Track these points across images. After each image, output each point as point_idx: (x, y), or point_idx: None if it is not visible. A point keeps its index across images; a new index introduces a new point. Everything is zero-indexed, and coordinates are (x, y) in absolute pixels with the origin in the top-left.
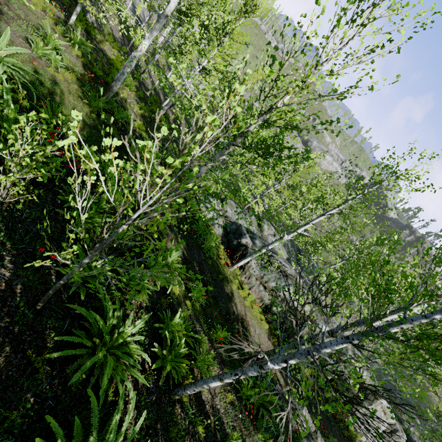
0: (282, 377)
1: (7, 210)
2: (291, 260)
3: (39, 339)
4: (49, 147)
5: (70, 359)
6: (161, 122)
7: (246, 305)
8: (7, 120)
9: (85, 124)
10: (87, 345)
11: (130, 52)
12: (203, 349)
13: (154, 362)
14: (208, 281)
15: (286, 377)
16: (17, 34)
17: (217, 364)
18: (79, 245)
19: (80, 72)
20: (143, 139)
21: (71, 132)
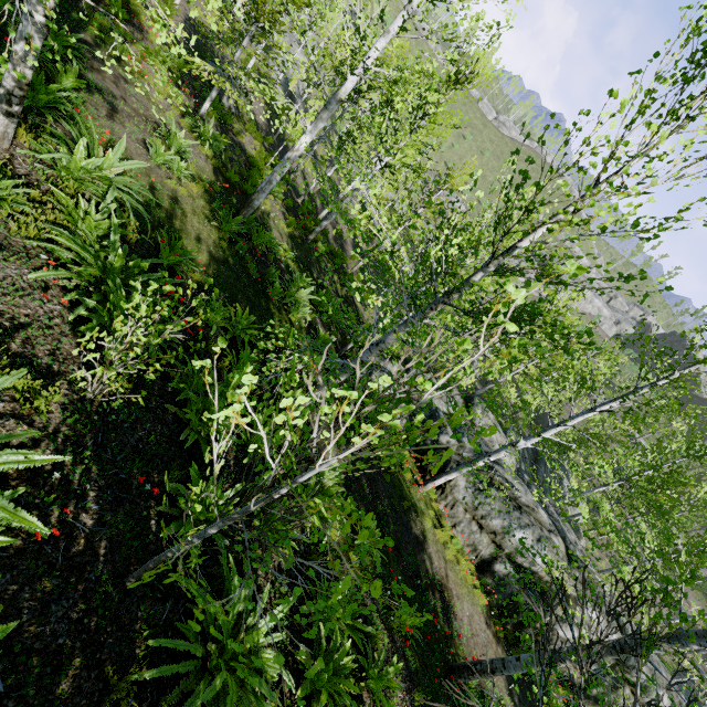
0: (514, 705)
1: (99, 412)
2: (524, 473)
3: (124, 640)
4: (169, 326)
5: (168, 678)
6: (318, 244)
7: (447, 558)
8: (111, 271)
9: (212, 258)
10: (196, 655)
11: (277, 143)
12: (378, 651)
13: (298, 679)
14: (384, 513)
15: (520, 705)
16: (133, 136)
17: (401, 683)
18: (194, 465)
19: (209, 179)
20: (290, 272)
21: (218, 349)
